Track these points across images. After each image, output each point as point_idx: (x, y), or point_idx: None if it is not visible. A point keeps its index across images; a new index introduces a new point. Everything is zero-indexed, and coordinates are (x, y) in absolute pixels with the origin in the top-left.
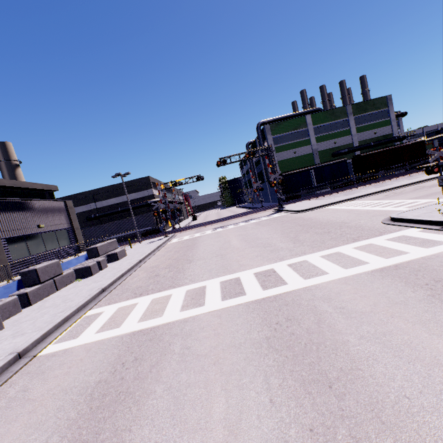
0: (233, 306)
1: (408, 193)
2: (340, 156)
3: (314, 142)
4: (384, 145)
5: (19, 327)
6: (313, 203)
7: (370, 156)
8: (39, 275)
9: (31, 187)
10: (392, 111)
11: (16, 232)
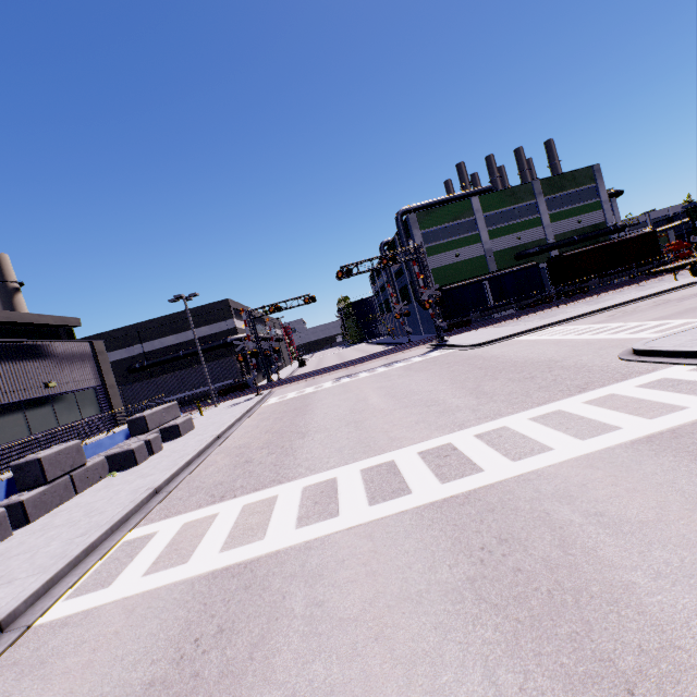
0: (392, 515)
1: (646, 311)
2: (528, 259)
3: (486, 238)
4: (594, 240)
5: (4, 566)
6: (492, 332)
7: (575, 256)
8: (44, 468)
9: (36, 322)
10: (602, 188)
11: (7, 396)
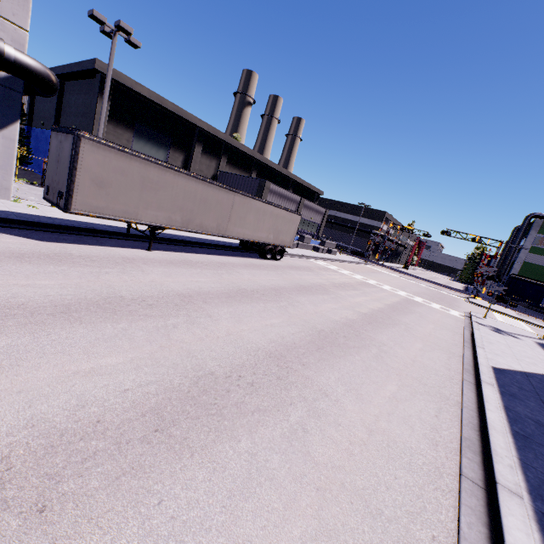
0: (359, 279)
1: None
2: None
3: None
4: None
5: (298, 251)
6: (500, 309)
7: None
8: (305, 239)
9: (312, 189)
10: None
11: (304, 216)
